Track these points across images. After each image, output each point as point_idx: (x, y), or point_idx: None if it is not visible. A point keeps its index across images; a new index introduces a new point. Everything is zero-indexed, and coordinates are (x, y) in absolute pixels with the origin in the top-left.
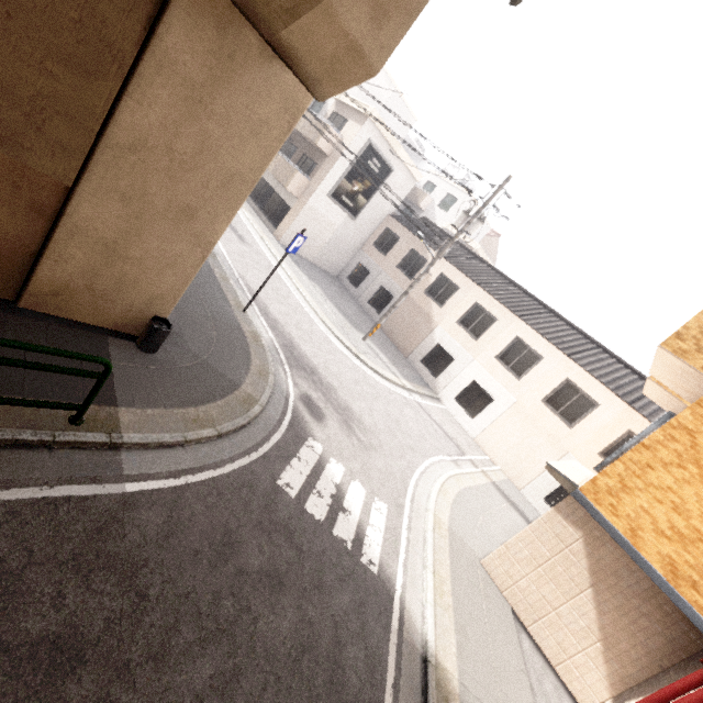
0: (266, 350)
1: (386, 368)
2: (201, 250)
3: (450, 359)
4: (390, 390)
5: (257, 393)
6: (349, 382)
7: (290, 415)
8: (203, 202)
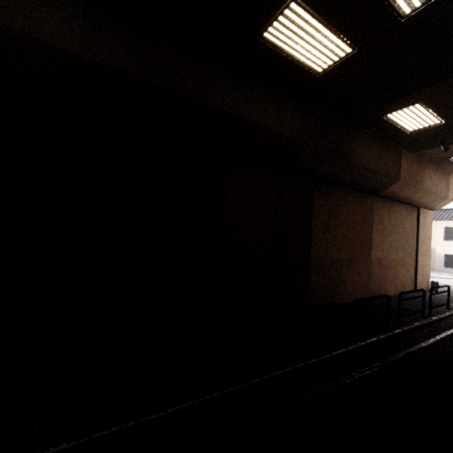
0: None
1: (444, 276)
2: (429, 257)
3: None
4: None
5: None
6: None
7: None
8: (427, 246)
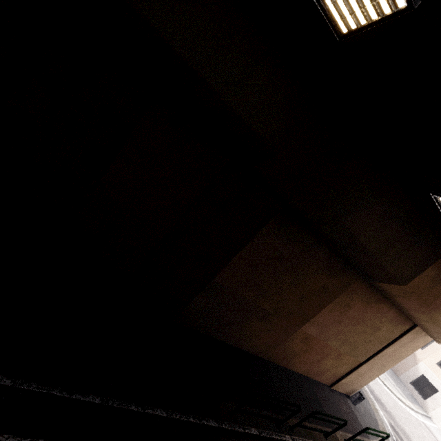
0: (366, 392)
1: (397, 391)
2: (380, 373)
3: (435, 389)
4: (408, 412)
5: (382, 425)
6: (393, 408)
7: (395, 439)
8: (389, 363)
